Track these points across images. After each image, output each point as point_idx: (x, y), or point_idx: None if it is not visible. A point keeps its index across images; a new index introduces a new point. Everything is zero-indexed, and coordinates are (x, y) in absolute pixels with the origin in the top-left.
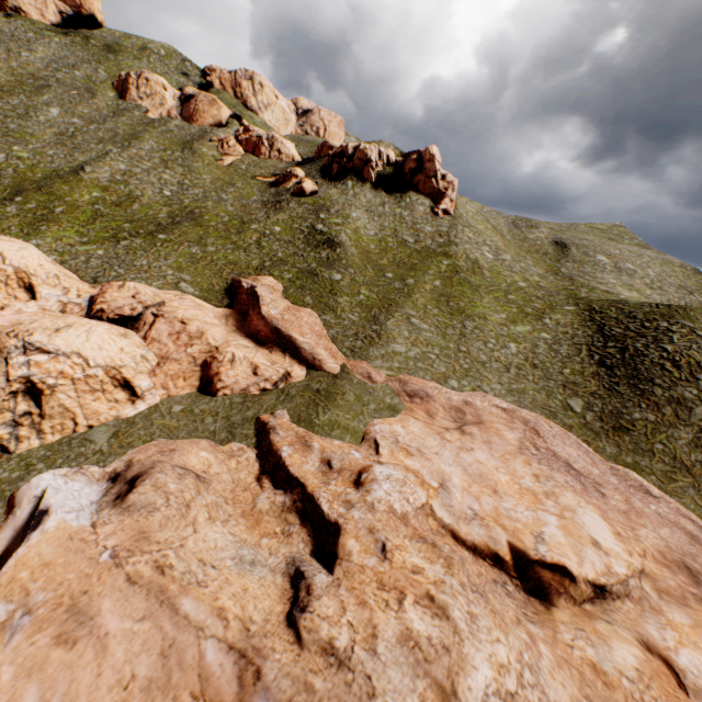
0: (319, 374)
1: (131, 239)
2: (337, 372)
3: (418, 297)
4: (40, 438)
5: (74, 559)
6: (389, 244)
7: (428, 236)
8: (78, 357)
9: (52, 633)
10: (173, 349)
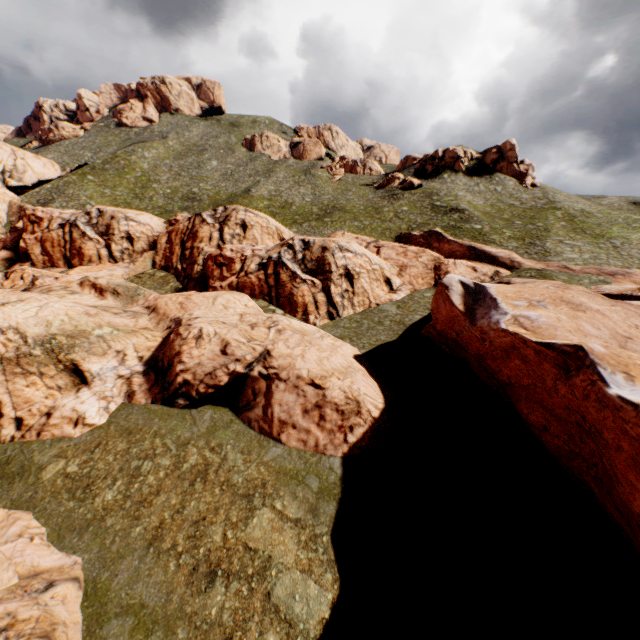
0: (522, 270)
1: (307, 222)
2: (536, 267)
3: (556, 231)
4: (352, 309)
5: (533, 289)
6: (500, 207)
7: (528, 200)
8: (365, 257)
9: (565, 307)
10: (406, 261)
